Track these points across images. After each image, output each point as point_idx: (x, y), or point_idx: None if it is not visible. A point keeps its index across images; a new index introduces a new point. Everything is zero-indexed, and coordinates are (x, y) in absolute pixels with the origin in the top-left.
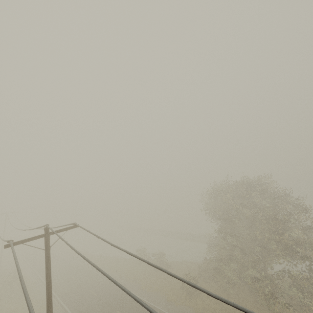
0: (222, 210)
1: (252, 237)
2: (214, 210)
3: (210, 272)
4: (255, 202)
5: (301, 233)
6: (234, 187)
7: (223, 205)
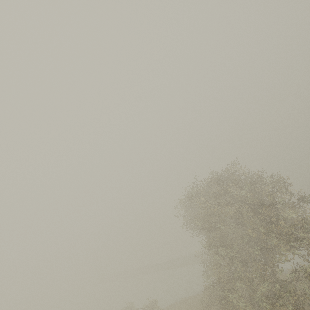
0: (203, 217)
1: (245, 239)
2: (195, 220)
3: (216, 304)
4: (234, 196)
5: (293, 214)
6: (206, 185)
7: (202, 211)
